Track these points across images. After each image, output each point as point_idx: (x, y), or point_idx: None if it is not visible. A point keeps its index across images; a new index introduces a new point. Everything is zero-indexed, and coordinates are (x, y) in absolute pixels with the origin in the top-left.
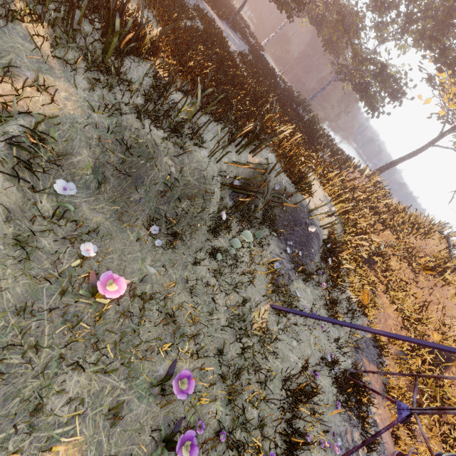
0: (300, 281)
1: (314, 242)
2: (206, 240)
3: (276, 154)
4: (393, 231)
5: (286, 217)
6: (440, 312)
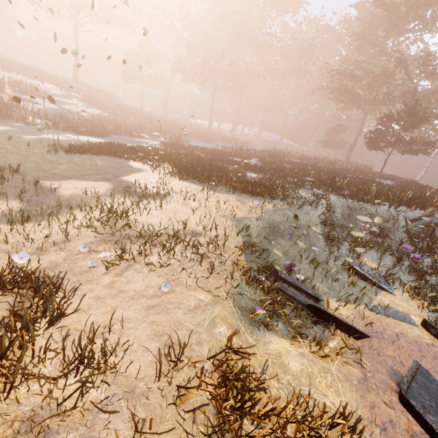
0: None
1: None
2: (404, 238)
3: None
4: None
5: None
6: None
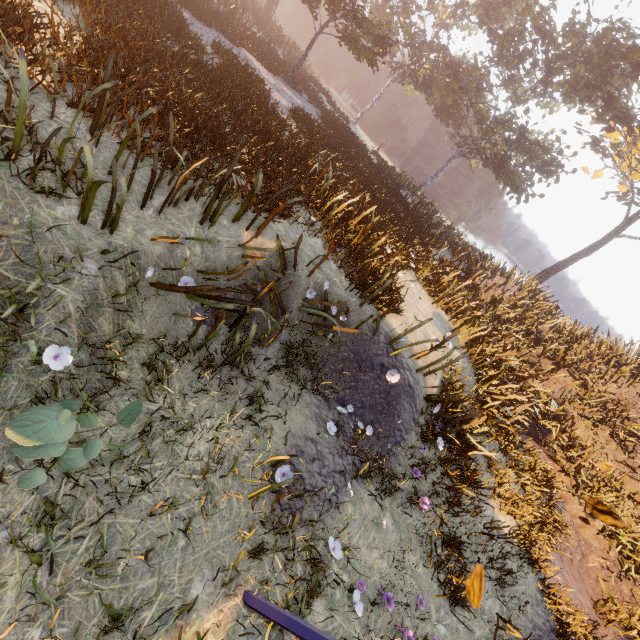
0: (366, 497)
1: (402, 404)
2: None
3: (327, 239)
4: (573, 371)
5: (341, 354)
6: None
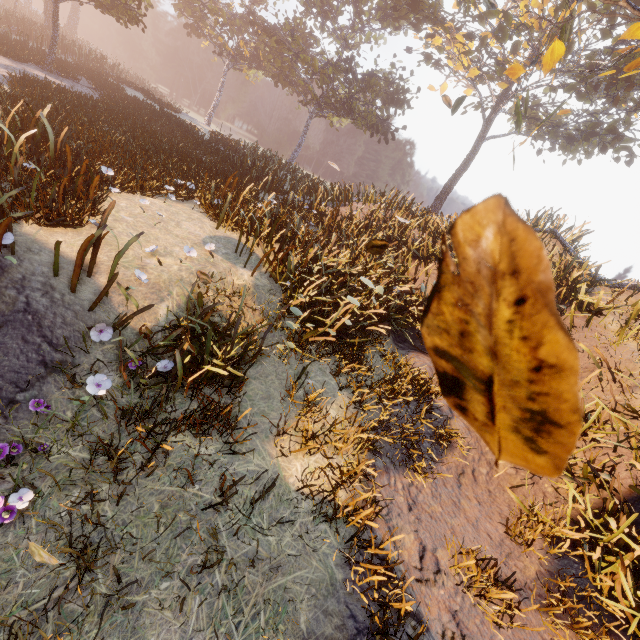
0: None
1: (0, 343)
2: None
3: None
4: None
5: None
6: (612, 384)
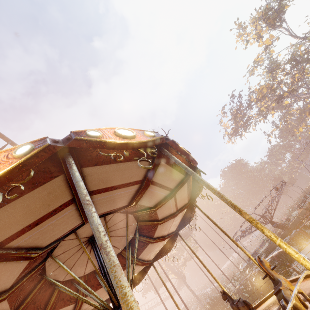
0: None
1: None
2: None
3: None
4: None
5: None
6: None
